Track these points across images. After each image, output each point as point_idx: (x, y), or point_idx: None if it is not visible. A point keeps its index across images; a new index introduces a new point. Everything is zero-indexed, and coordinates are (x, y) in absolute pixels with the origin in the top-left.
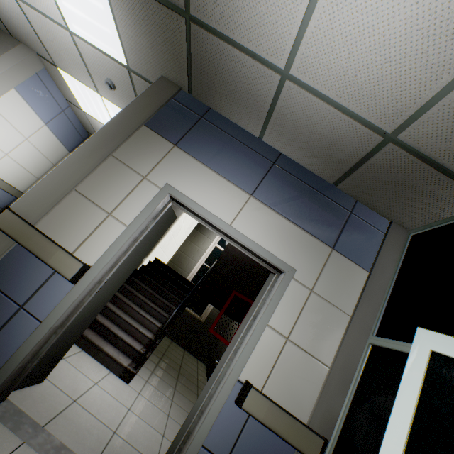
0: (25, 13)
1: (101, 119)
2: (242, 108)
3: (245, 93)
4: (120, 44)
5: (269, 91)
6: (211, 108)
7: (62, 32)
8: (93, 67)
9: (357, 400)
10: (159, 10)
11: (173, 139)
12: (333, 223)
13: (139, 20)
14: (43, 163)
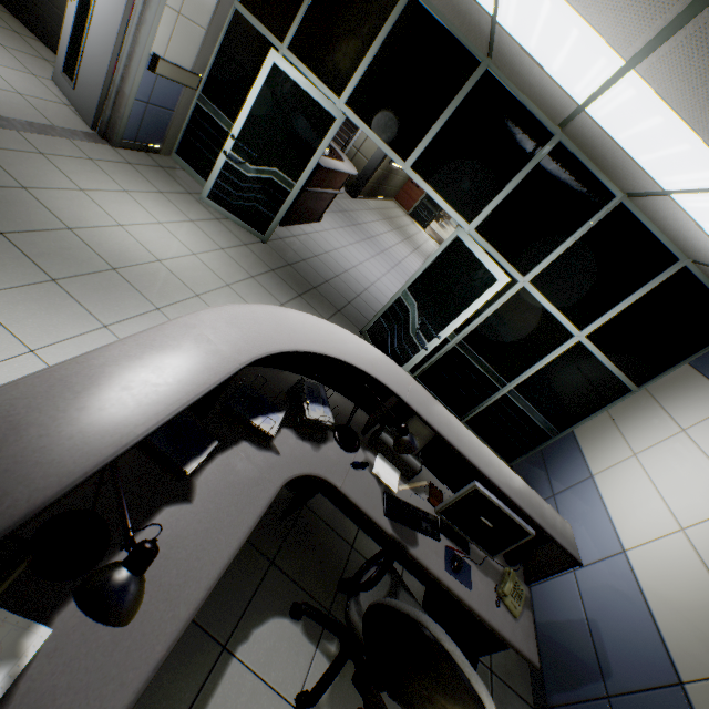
0: None
1: None
2: None
3: None
4: None
5: None
6: None
7: None
8: None
9: (223, 54)
10: None
11: None
12: None
13: None
14: None
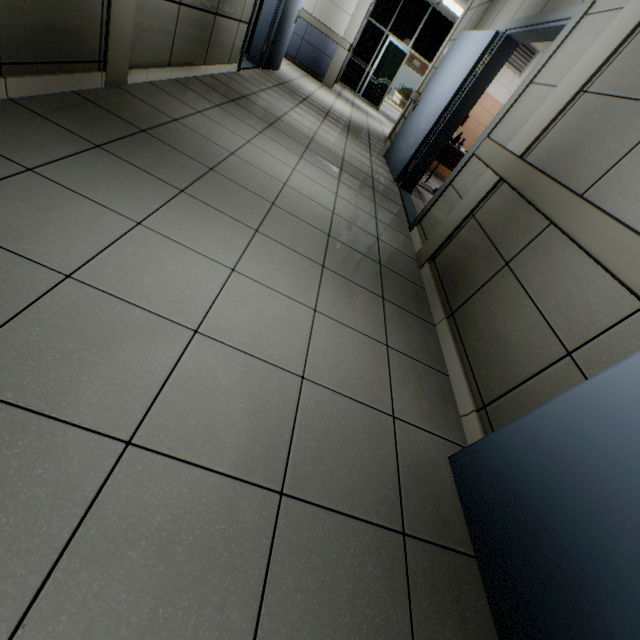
0: None
1: None
2: None
3: None
4: None
5: None
6: None
7: None
8: None
9: (362, 37)
10: None
11: None
12: None
13: None
14: None
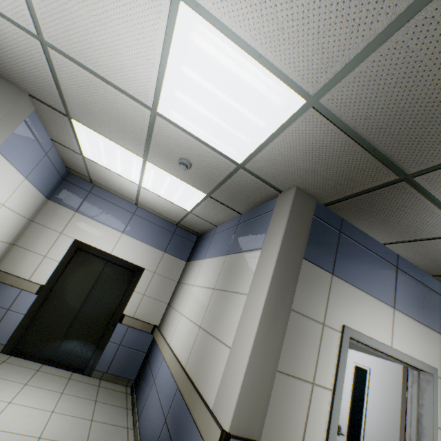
0: (52, 62)
1: (118, 170)
2: (389, 229)
3: (406, 226)
4: (252, 151)
5: (440, 233)
6: (342, 218)
7: (131, 105)
8: (166, 144)
9: None
10: (368, 161)
11: (328, 267)
12: (439, 312)
13: (320, 153)
14: (17, 223)
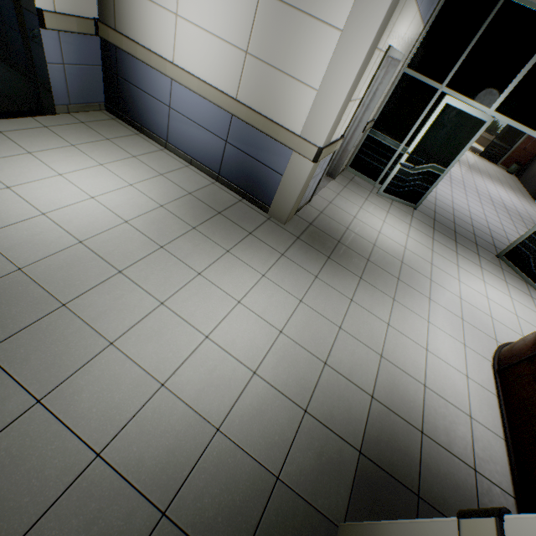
0: None
1: None
2: None
3: None
4: None
5: None
6: None
7: None
8: None
9: (390, 101)
10: None
11: None
12: None
13: None
14: None
